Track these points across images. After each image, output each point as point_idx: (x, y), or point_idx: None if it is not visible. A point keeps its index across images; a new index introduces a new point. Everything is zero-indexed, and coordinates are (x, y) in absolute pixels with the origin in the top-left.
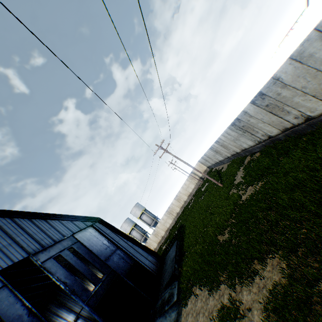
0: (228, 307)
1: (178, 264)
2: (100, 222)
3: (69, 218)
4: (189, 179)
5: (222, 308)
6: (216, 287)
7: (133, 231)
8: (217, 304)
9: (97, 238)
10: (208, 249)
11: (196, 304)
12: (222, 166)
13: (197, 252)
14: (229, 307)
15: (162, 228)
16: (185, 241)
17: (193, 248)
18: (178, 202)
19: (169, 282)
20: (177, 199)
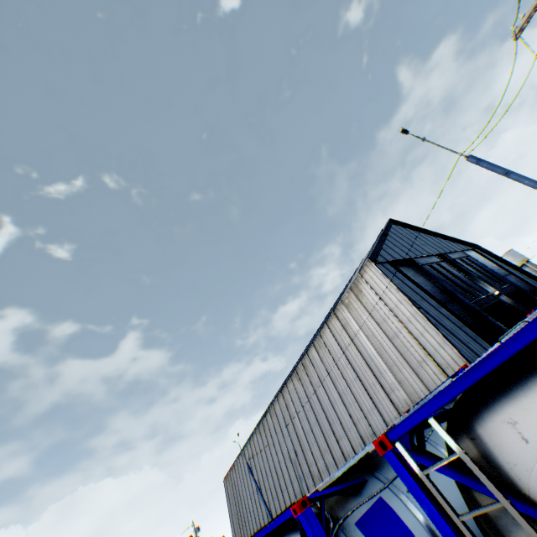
0: None
1: None
2: (479, 250)
3: (449, 239)
4: None
5: None
6: None
7: None
8: None
9: (483, 260)
10: None
11: None
12: None
13: None
14: None
15: None
16: None
17: None
18: None
19: None
20: None
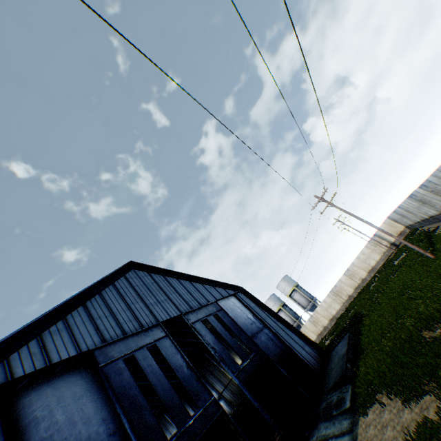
0: (433, 421)
1: (351, 364)
2: (243, 293)
3: (211, 283)
4: (369, 245)
5: (424, 423)
6: (414, 396)
7: (281, 312)
8: (415, 418)
9: (241, 310)
10: (402, 347)
11: (381, 415)
12: (435, 225)
13: (384, 350)
14: (435, 422)
15: (323, 315)
16: (363, 334)
17: (377, 344)
18: (351, 279)
19: (337, 384)
20: (349, 275)
